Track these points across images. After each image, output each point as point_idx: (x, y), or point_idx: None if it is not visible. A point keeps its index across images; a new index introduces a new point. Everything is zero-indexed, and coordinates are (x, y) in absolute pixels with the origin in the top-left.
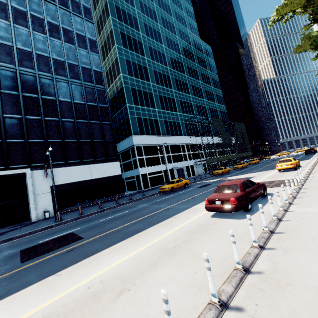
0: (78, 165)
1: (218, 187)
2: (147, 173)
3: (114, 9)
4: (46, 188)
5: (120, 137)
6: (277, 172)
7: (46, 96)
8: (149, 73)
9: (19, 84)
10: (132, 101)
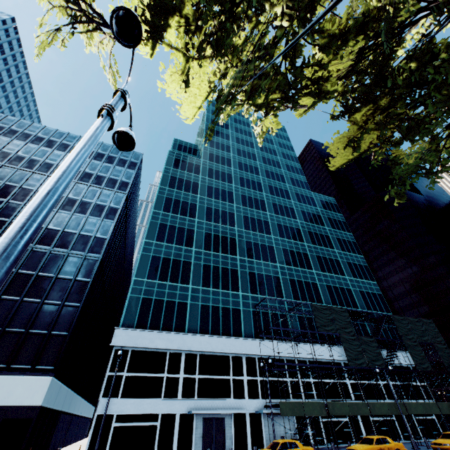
0: None
1: None
2: (115, 413)
3: (168, 179)
4: None
5: None
6: None
7: None
8: (196, 237)
9: None
10: (147, 273)
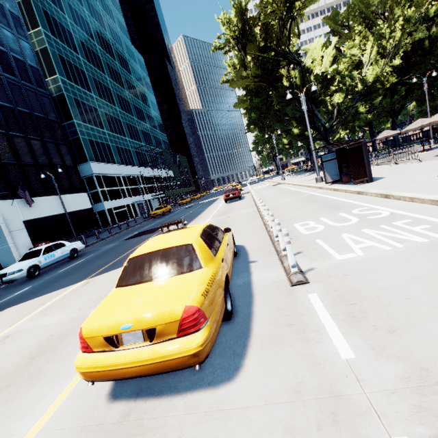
0: (46, 195)
1: (226, 191)
2: (112, 207)
3: None
4: (19, 224)
5: None
6: None
7: None
8: (89, 81)
9: None
10: (79, 116)
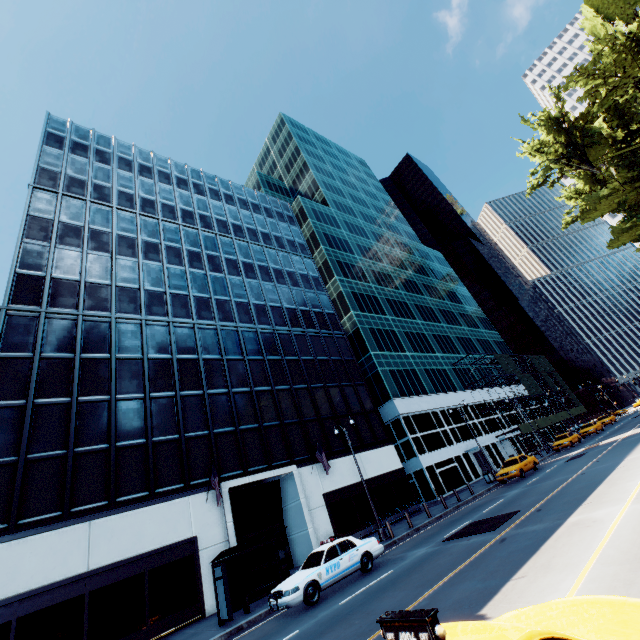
0: (345, 454)
1: None
2: (432, 464)
3: (323, 237)
4: (318, 498)
5: None
6: None
7: (289, 356)
8: (382, 304)
9: (262, 346)
10: (375, 346)
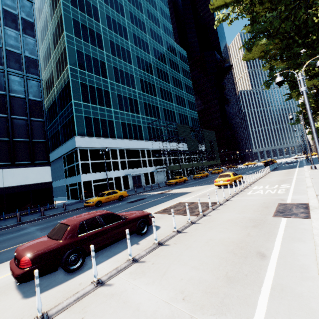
0: None
1: (56, 225)
2: (92, 180)
3: None
4: None
5: (66, 137)
6: (216, 188)
7: None
8: (108, 69)
9: None
10: (81, 97)
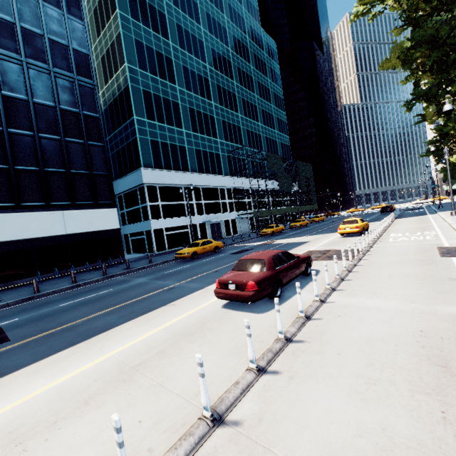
0: (40, 210)
1: (239, 261)
2: (163, 227)
3: None
4: None
5: (123, 169)
6: (339, 237)
7: None
8: (176, 70)
9: None
10: (144, 112)
